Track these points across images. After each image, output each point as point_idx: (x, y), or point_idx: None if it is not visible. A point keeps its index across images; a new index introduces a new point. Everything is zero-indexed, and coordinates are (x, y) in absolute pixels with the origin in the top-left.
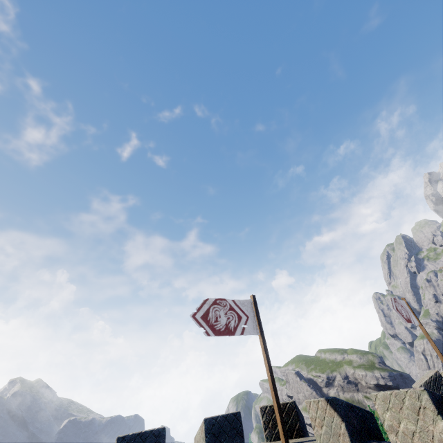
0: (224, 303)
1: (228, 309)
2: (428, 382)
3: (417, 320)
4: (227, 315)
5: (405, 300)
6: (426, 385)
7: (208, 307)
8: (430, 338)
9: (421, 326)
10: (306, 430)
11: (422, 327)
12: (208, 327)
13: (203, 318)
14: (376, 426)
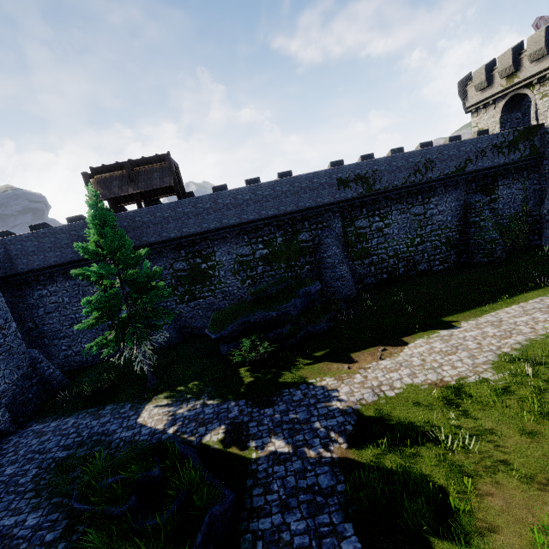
0: (543, 18)
1: (544, 21)
2: None
3: None
4: (543, 24)
5: None
6: None
7: (537, 21)
8: None
9: None
10: None
11: None
12: (536, 30)
13: (535, 26)
14: None
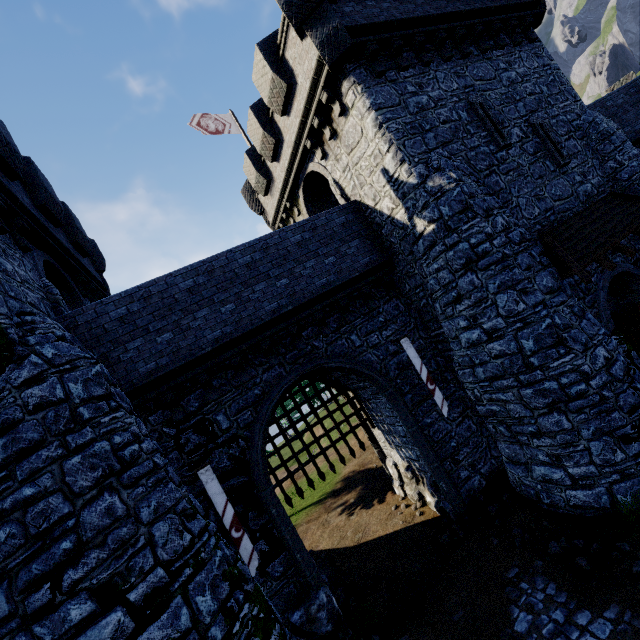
0: None
1: None
2: (245, 185)
3: (241, 131)
4: None
5: (231, 112)
6: (244, 189)
7: None
8: (250, 143)
9: (243, 135)
10: (91, 246)
11: (244, 135)
12: None
13: None
14: (64, 207)
